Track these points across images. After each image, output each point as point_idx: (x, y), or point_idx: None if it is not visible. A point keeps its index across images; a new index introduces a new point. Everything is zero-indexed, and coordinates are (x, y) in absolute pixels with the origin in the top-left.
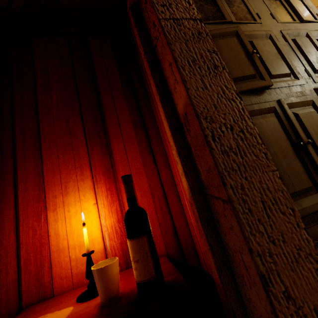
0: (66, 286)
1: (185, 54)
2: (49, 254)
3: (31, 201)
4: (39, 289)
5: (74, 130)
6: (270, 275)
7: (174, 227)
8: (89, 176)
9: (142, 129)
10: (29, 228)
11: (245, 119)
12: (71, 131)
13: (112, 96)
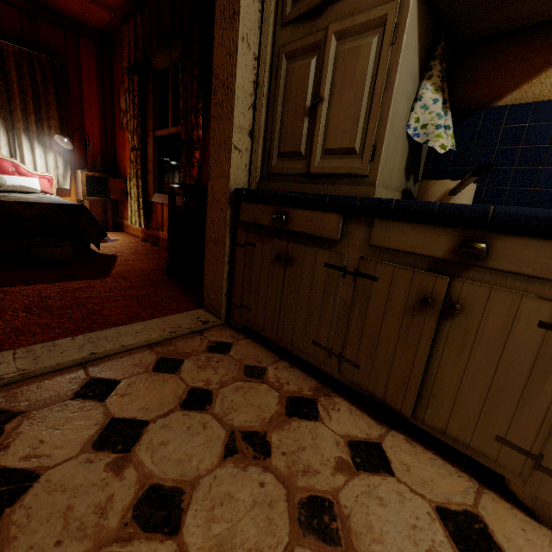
0: None
1: (221, 4)
2: None
3: None
4: None
5: None
6: (211, 177)
7: None
8: None
9: None
10: None
11: (233, 76)
12: None
13: None
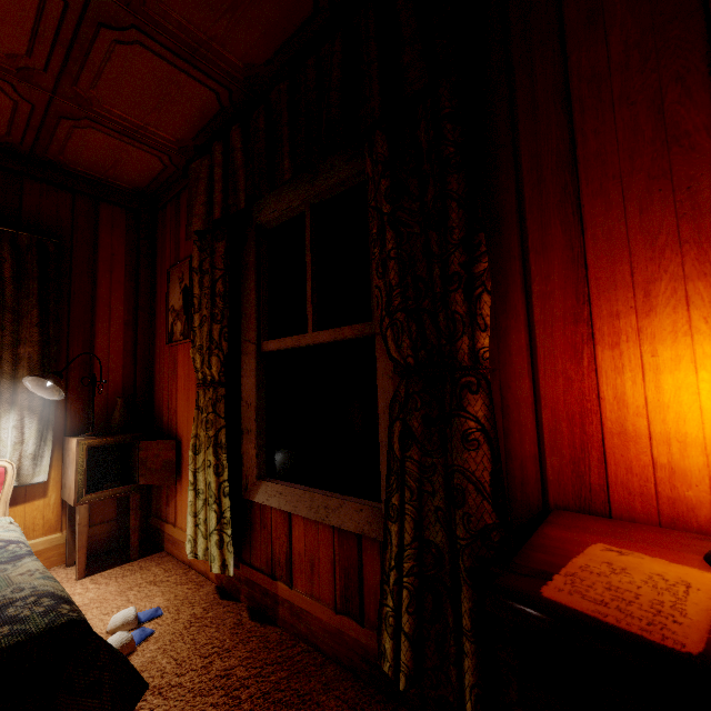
0: (640, 512)
1: None
2: (600, 435)
3: (558, 320)
4: (580, 491)
5: (681, 126)
6: None
7: None
8: None
9: None
10: (556, 373)
11: None
12: (669, 133)
13: None
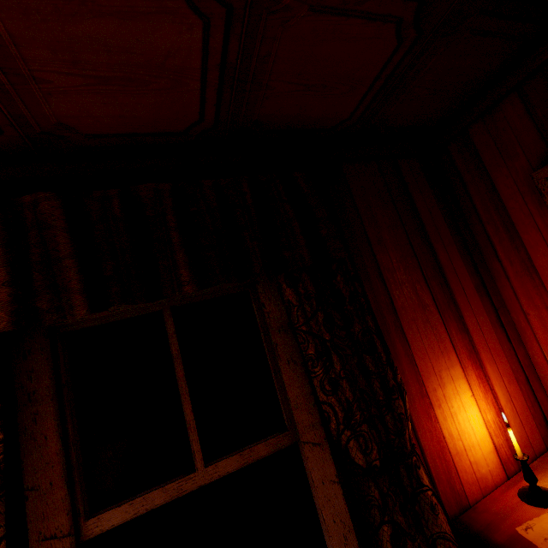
0: (476, 493)
1: None
2: (451, 459)
3: (415, 397)
4: (456, 498)
5: (425, 301)
6: None
7: (544, 418)
8: (456, 361)
9: (486, 296)
10: (425, 430)
11: None
12: (422, 303)
13: (446, 251)
